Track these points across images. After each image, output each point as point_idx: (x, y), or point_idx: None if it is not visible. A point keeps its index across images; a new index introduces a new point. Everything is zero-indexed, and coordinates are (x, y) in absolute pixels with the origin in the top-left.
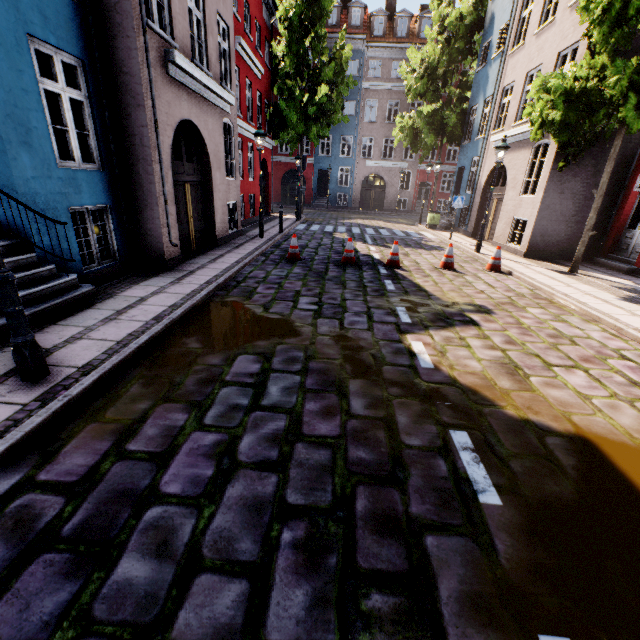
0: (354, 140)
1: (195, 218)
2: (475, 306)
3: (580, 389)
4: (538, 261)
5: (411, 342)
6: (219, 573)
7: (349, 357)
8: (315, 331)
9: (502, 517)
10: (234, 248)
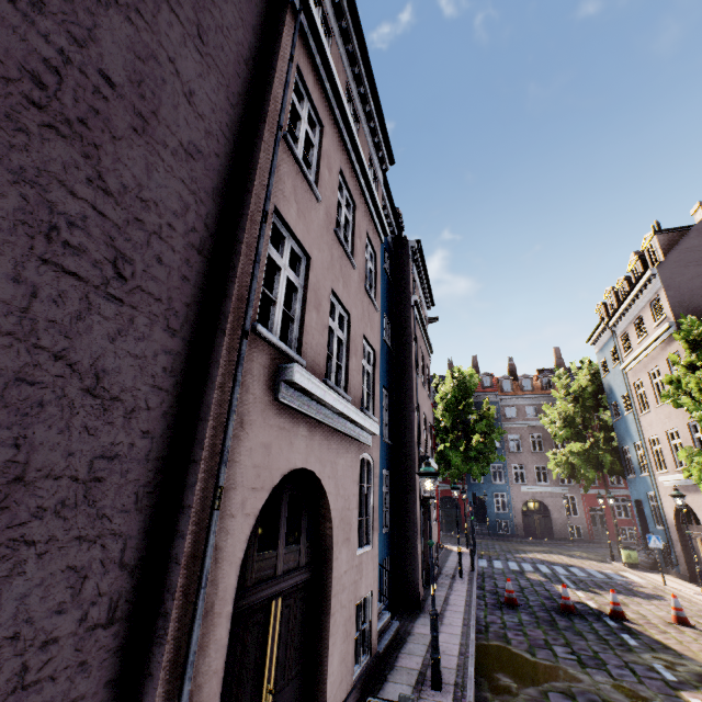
0: (504, 467)
1: None
2: None
3: None
4: None
5: (688, 698)
6: None
7: None
8: (592, 678)
9: None
10: (449, 589)
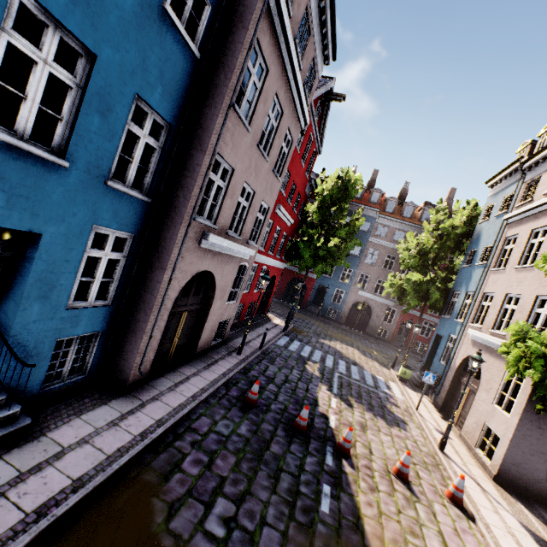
0: (353, 272)
1: (182, 336)
2: None
3: None
4: (510, 496)
5: None
6: None
7: None
8: None
9: None
10: (205, 367)
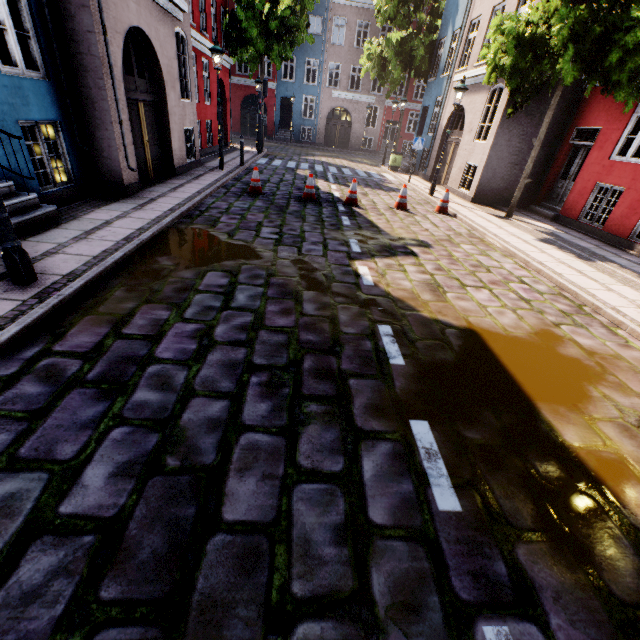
0: (320, 65)
1: (151, 143)
2: (418, 241)
3: (481, 302)
4: (482, 206)
5: (358, 267)
6: (208, 397)
7: (305, 276)
8: (276, 256)
9: (403, 370)
10: (194, 178)
